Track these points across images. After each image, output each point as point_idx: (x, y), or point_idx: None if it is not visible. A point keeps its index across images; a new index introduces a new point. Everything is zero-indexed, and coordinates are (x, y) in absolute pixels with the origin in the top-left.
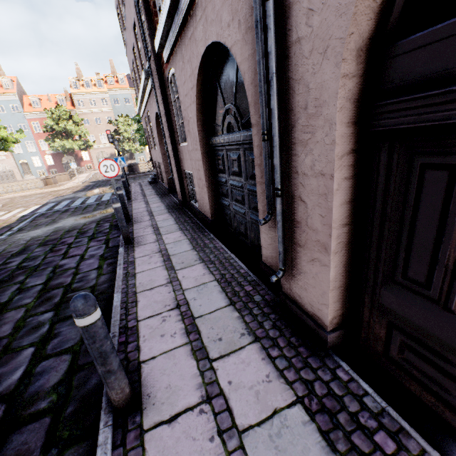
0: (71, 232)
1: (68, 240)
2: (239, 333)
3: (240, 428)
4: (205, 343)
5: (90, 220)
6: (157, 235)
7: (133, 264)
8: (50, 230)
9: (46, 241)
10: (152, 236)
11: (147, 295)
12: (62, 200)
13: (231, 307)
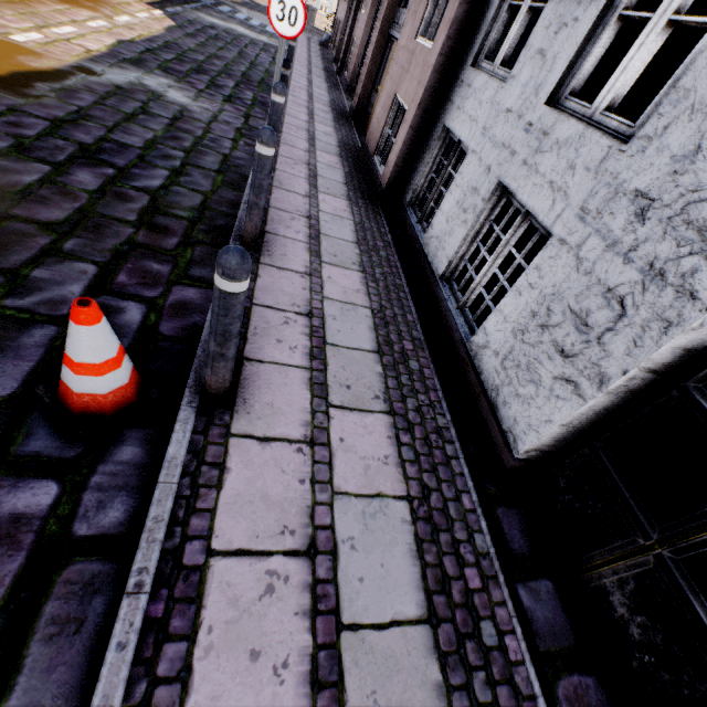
0: (245, 38)
1: (244, 41)
2: (327, 106)
3: (314, 108)
4: (314, 100)
5: (258, 39)
6: (309, 73)
7: (291, 73)
8: (226, 26)
9: (227, 32)
10: (306, 72)
11: (296, 83)
12: (222, 3)
13: (330, 103)
